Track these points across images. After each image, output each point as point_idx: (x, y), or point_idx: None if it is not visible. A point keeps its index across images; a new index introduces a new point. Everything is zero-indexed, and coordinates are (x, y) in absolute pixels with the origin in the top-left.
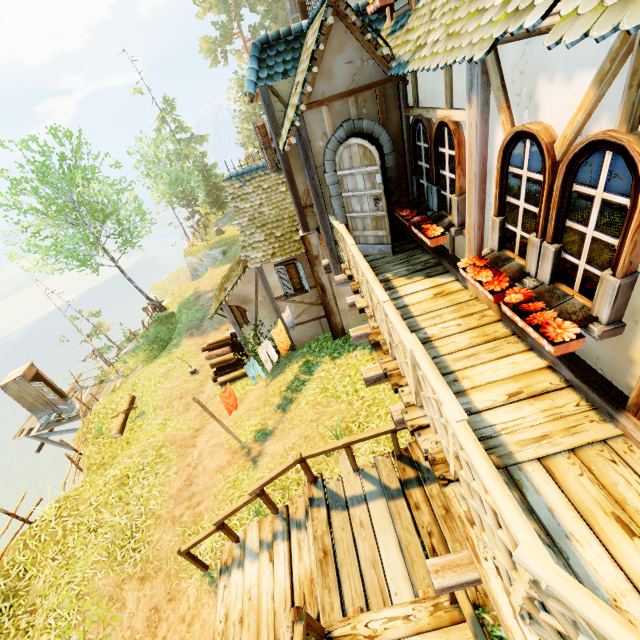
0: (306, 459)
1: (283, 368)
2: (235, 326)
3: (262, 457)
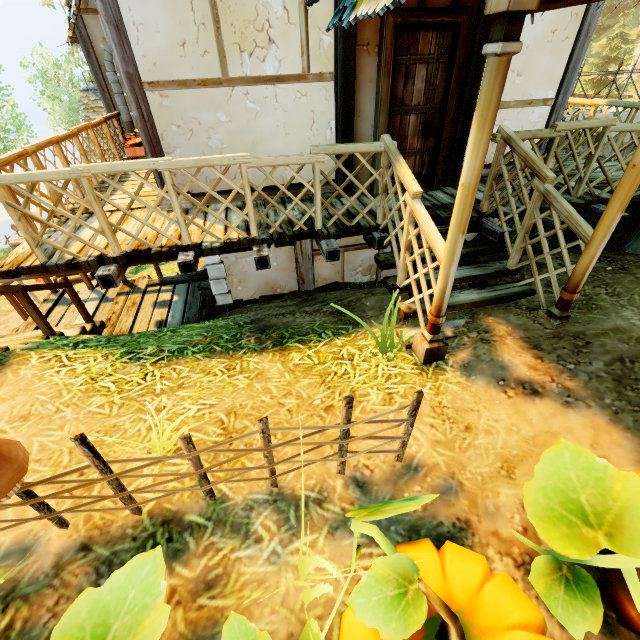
0: None
1: None
2: None
3: None
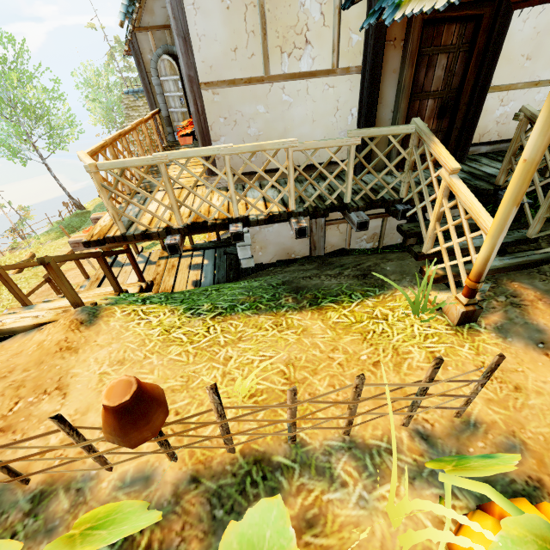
0: None
1: None
2: None
3: None
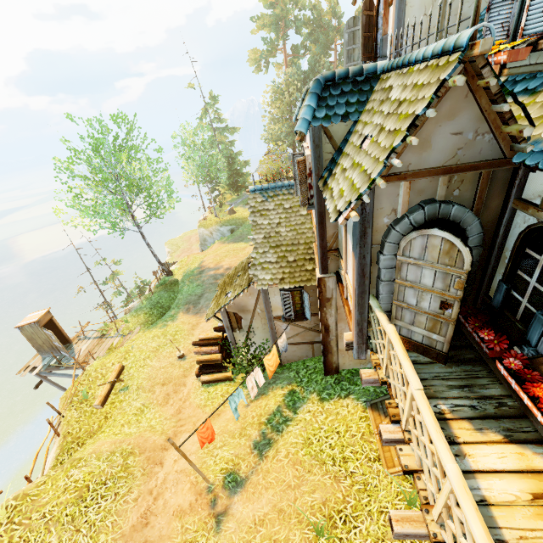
0: None
1: (266, 388)
2: (228, 330)
3: (227, 518)
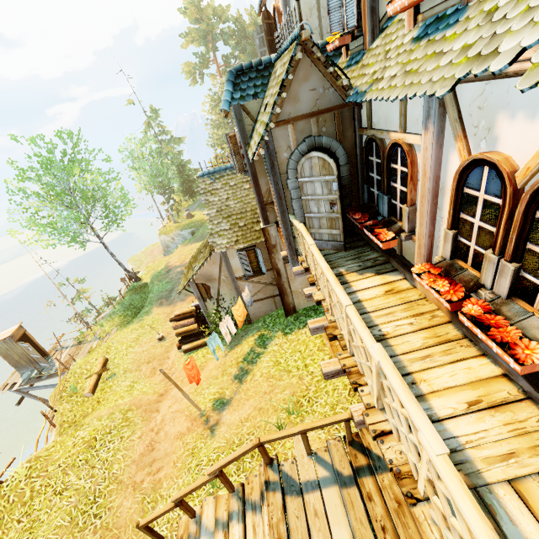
0: (264, 444)
1: (240, 340)
2: (200, 300)
3: (219, 426)
